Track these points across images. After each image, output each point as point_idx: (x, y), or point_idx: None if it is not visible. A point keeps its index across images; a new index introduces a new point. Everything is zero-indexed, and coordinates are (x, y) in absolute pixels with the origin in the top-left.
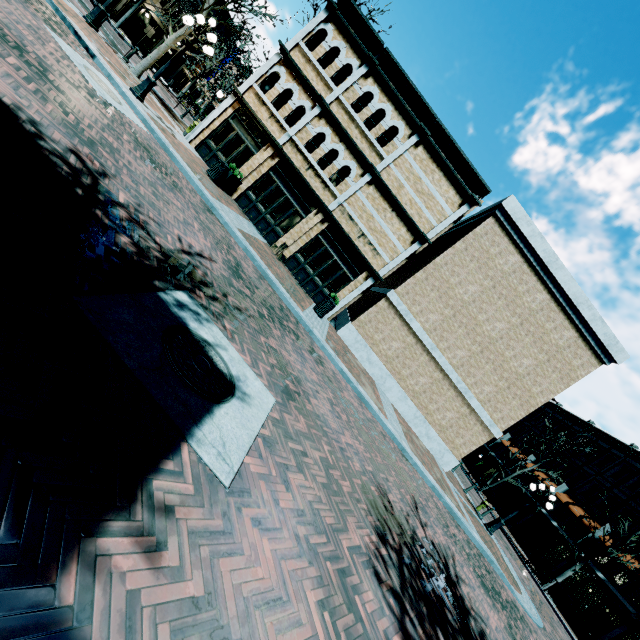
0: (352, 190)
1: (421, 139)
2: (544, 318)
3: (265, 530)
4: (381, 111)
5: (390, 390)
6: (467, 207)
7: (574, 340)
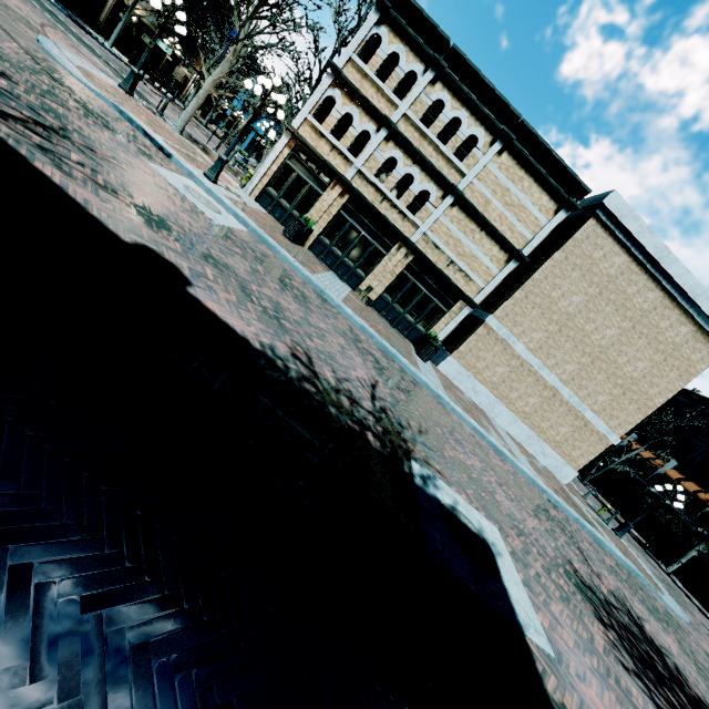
0: (434, 216)
1: (504, 144)
2: (658, 317)
3: (583, 680)
4: (455, 119)
5: (500, 416)
6: (564, 213)
7: (692, 335)
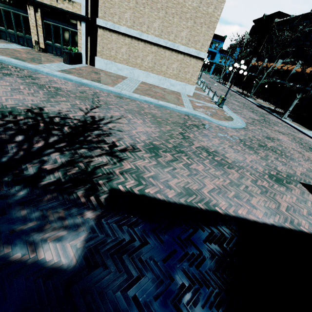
0: None
1: None
2: None
3: None
4: None
5: (139, 76)
6: None
7: None
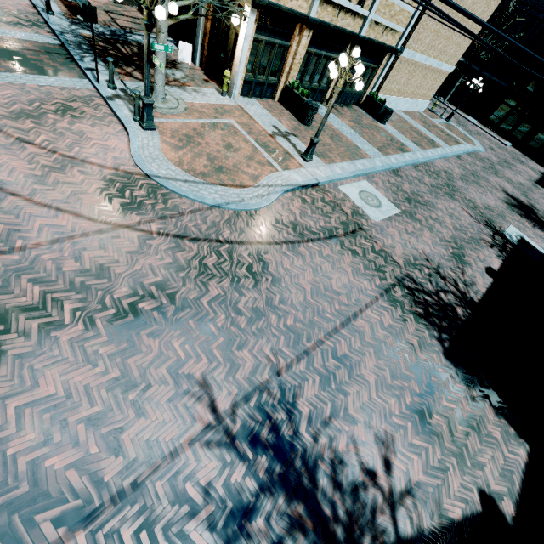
0: None
1: None
2: None
3: None
4: None
5: (400, 105)
6: None
7: None
